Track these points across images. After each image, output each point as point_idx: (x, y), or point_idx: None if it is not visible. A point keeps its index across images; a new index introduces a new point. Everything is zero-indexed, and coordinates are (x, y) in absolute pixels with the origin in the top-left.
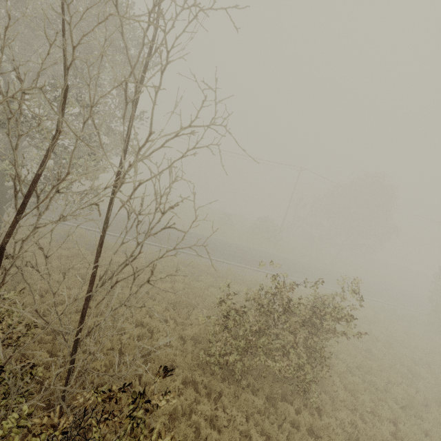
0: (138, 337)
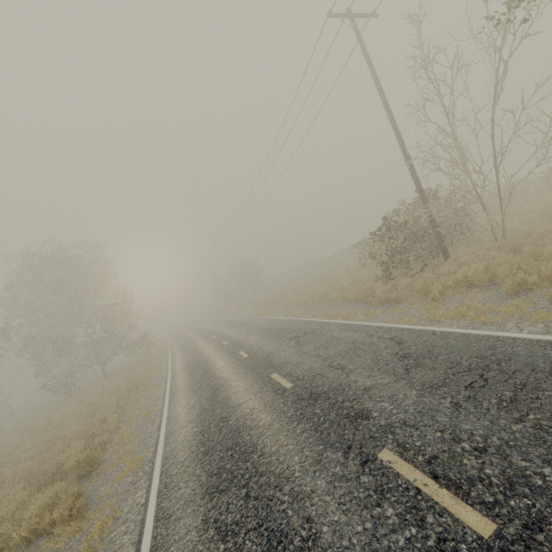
0: None
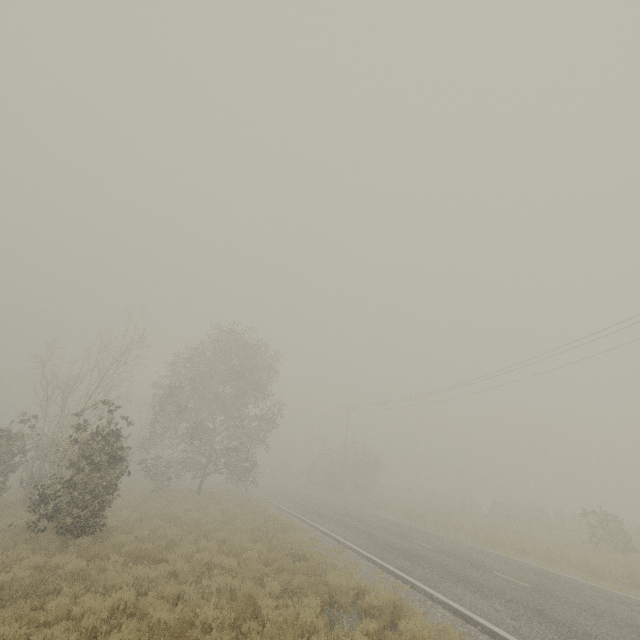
0: None
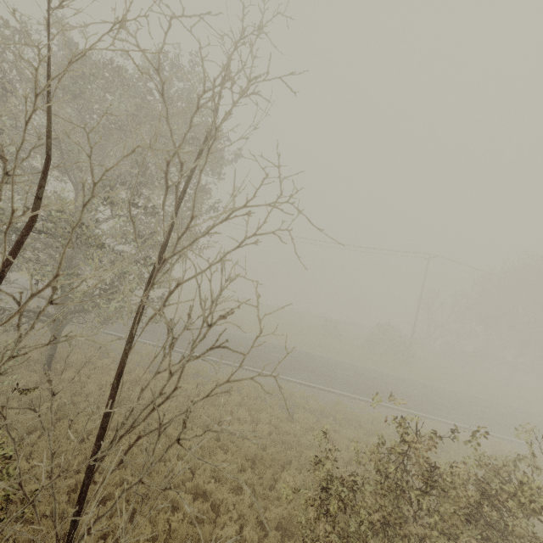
0: (197, 517)
